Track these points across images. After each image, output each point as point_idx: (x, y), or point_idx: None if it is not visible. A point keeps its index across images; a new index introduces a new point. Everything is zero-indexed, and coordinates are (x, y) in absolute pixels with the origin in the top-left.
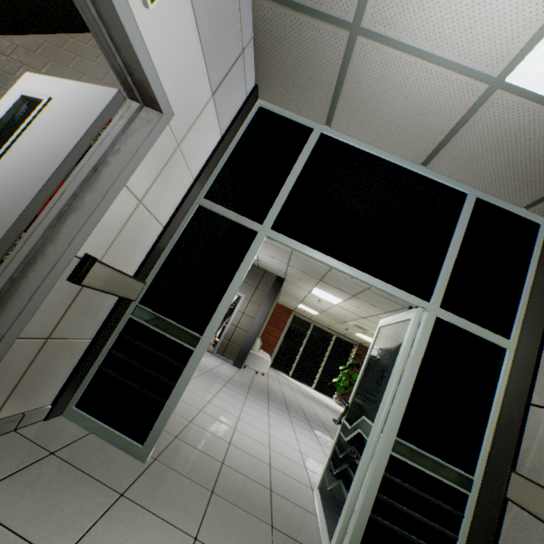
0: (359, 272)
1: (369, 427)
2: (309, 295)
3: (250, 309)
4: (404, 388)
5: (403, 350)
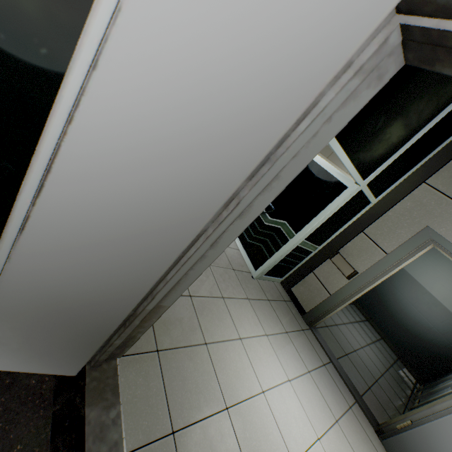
0: (348, 161)
1: (291, 233)
2: None
3: None
4: (320, 223)
5: (333, 207)
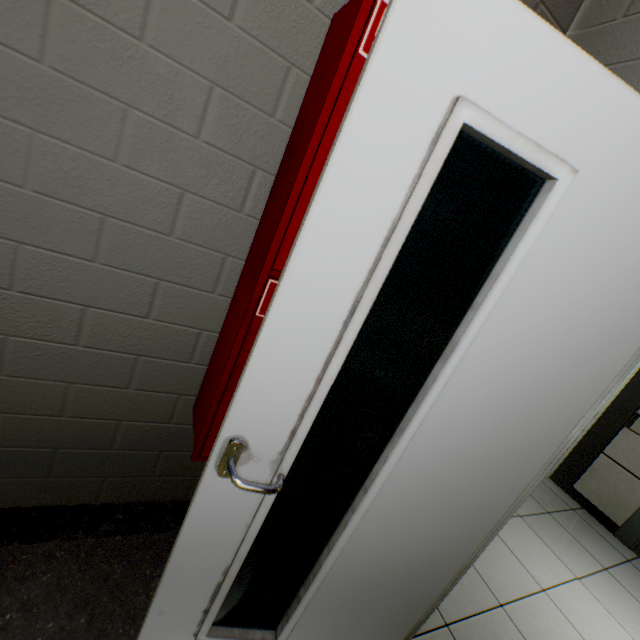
0: None
1: None
2: None
3: None
4: None
5: None
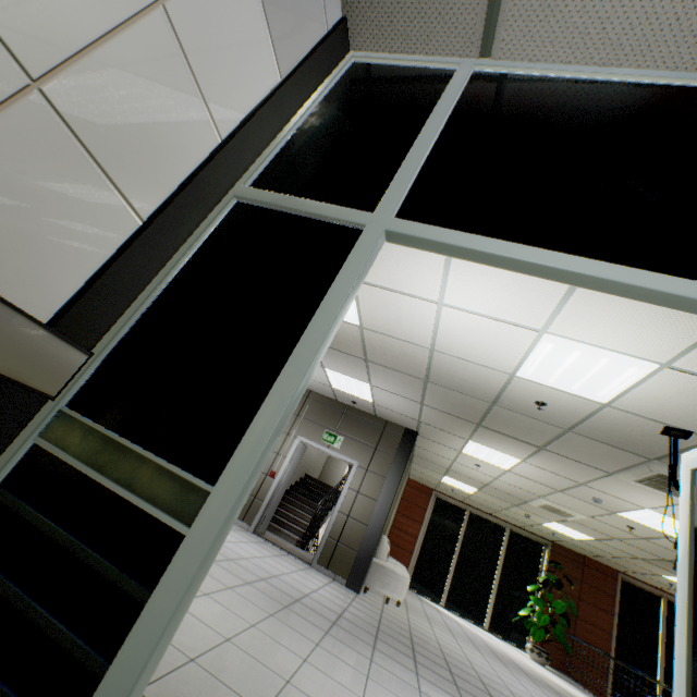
0: (659, 276)
1: None
2: (460, 457)
3: (367, 485)
4: None
5: None
